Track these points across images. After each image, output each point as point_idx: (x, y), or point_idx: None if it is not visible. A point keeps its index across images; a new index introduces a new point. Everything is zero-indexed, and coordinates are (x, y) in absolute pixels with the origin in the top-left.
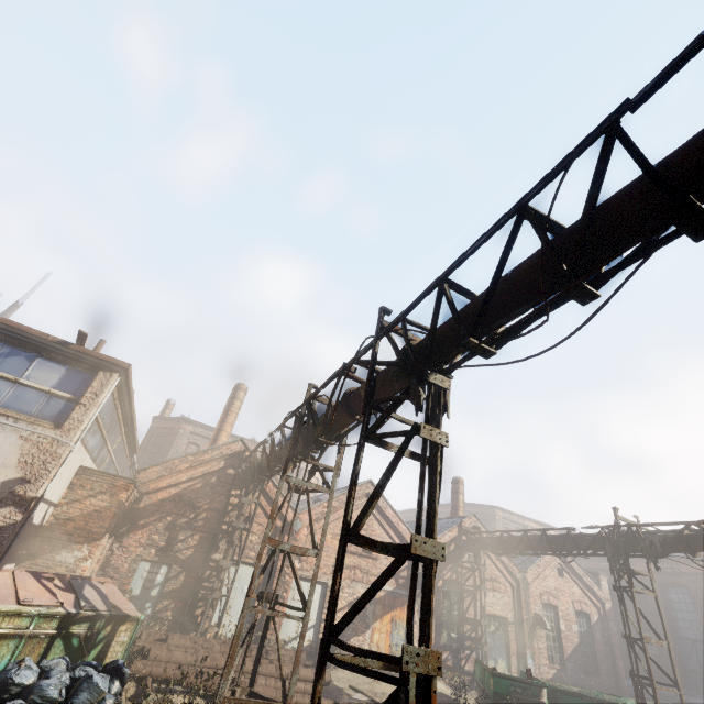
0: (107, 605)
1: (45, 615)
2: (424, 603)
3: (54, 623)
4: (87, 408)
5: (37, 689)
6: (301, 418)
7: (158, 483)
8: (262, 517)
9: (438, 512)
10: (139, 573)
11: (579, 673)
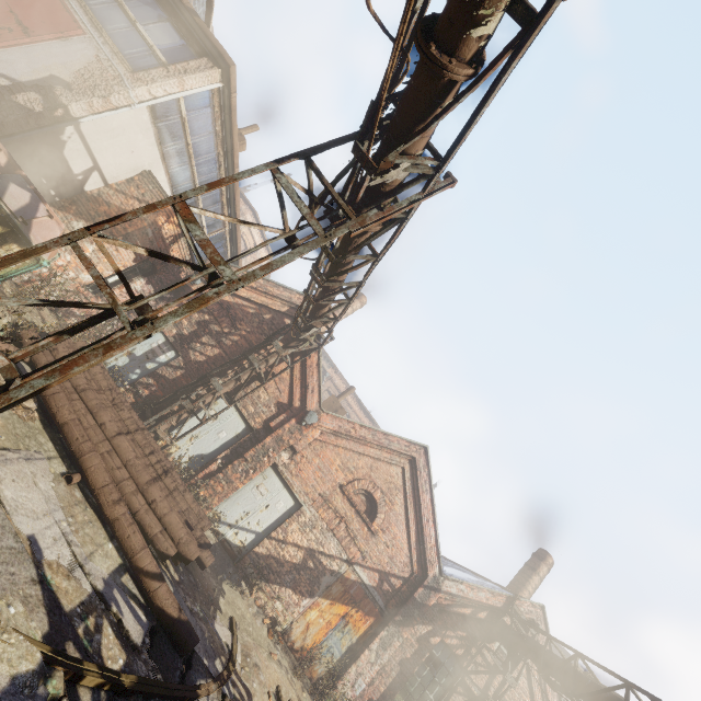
0: (20, 212)
1: None
2: None
3: None
4: (168, 76)
5: None
6: (357, 134)
7: None
8: (285, 384)
9: None
10: (151, 340)
11: None
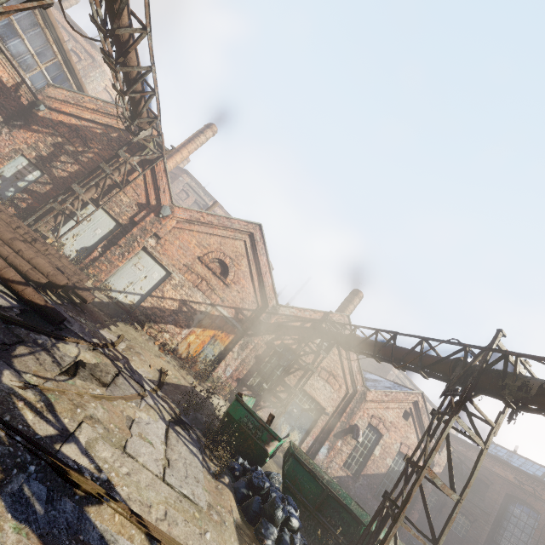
0: None
1: None
2: None
3: None
4: None
5: None
6: None
7: (63, 106)
8: (141, 189)
9: None
10: (15, 163)
11: (367, 492)
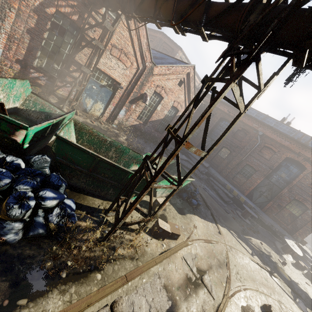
0: None
1: None
2: None
3: None
4: None
5: None
6: None
7: None
8: None
9: (149, 33)
10: None
11: (152, 129)
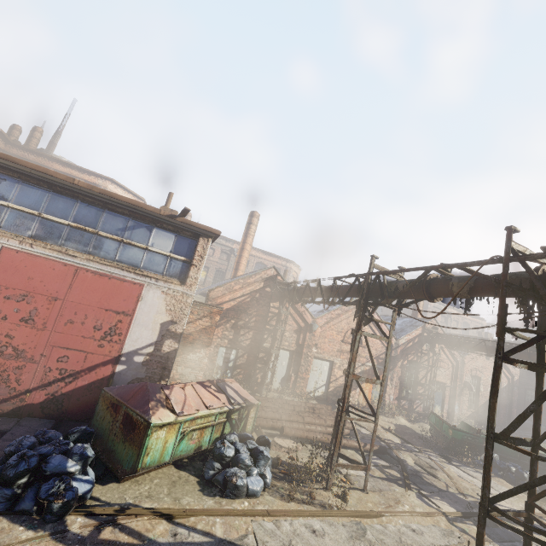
0: (242, 399)
1: (221, 413)
2: (531, 472)
3: (224, 415)
4: (198, 268)
5: (241, 461)
6: (368, 286)
7: (223, 298)
8: (291, 320)
9: None
10: (220, 354)
11: (485, 414)
